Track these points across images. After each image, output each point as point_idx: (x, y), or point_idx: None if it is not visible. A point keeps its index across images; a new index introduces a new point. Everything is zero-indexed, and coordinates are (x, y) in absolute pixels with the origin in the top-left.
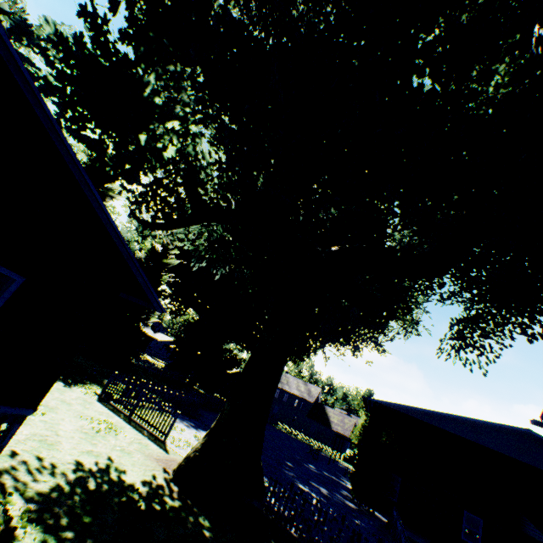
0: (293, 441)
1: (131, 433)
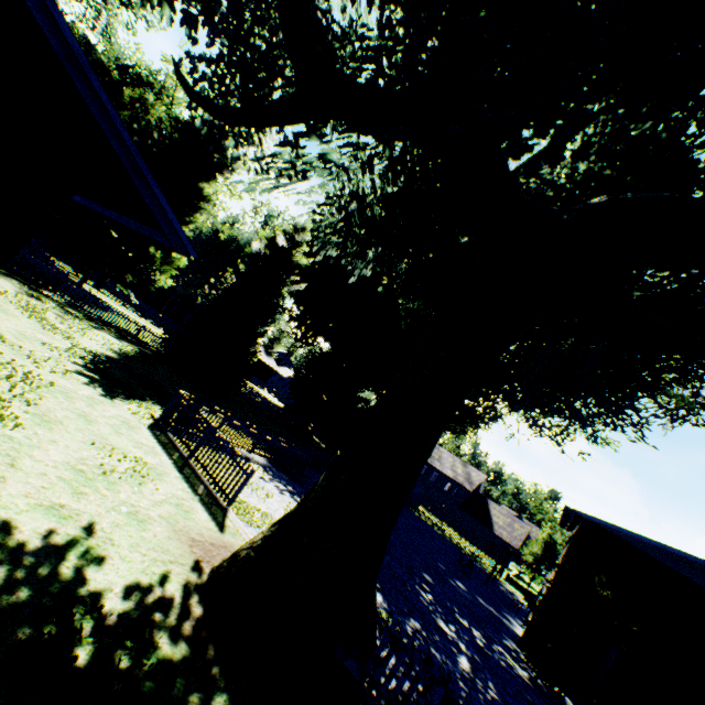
0: (437, 538)
1: (172, 487)
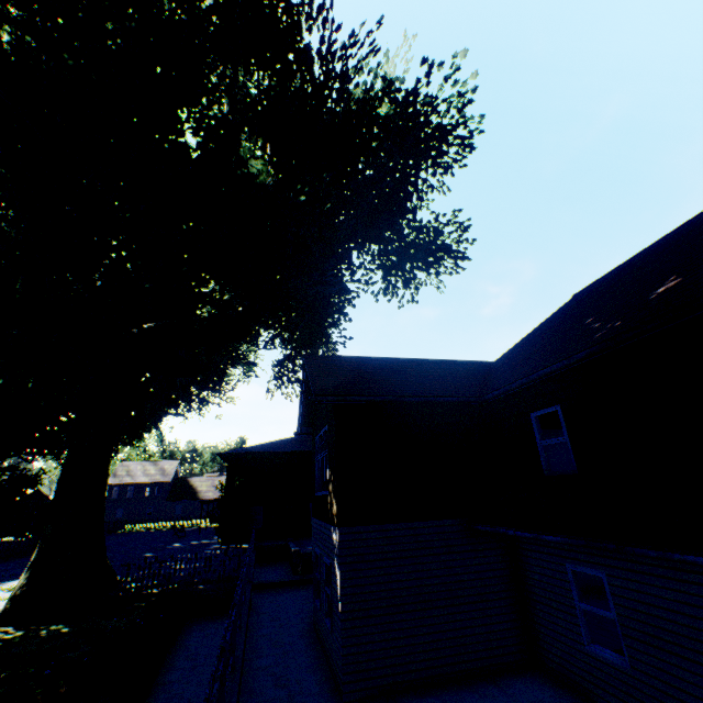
0: (153, 534)
1: None
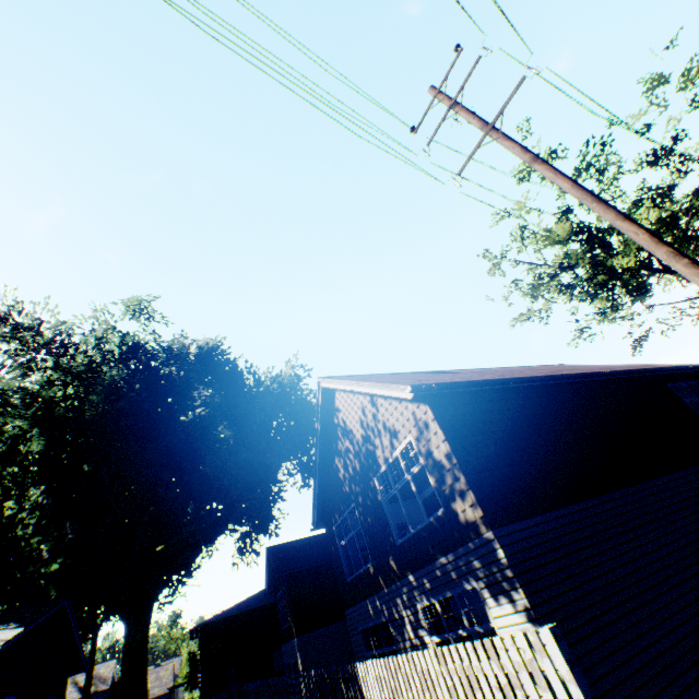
0: None
1: None
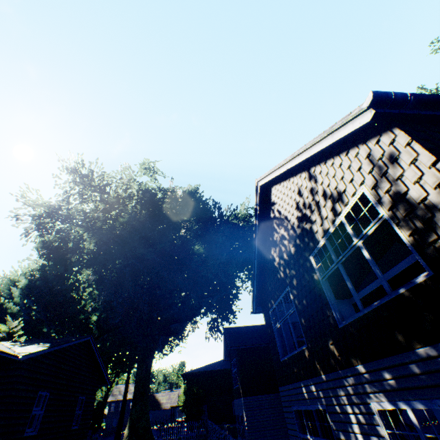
0: None
1: None
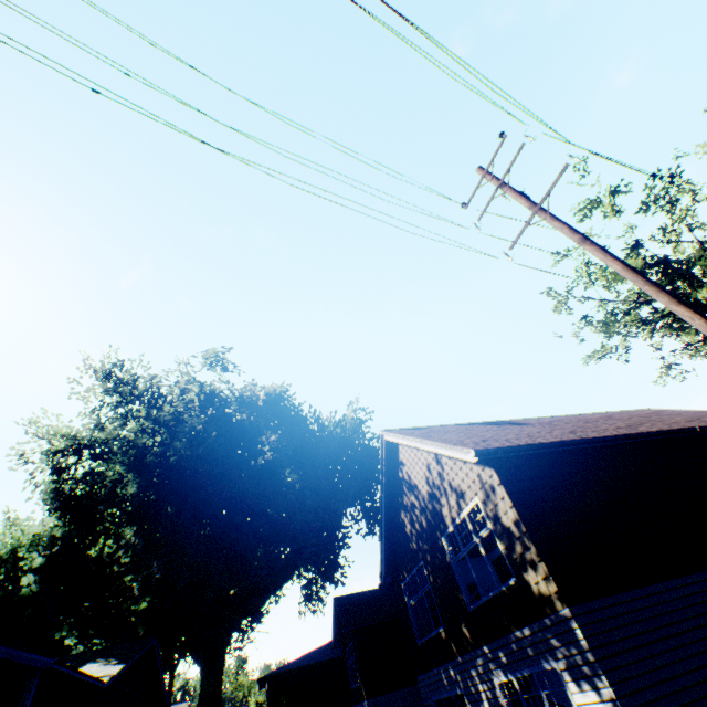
0: None
1: None
